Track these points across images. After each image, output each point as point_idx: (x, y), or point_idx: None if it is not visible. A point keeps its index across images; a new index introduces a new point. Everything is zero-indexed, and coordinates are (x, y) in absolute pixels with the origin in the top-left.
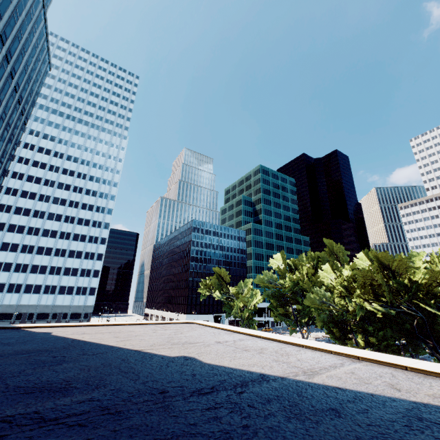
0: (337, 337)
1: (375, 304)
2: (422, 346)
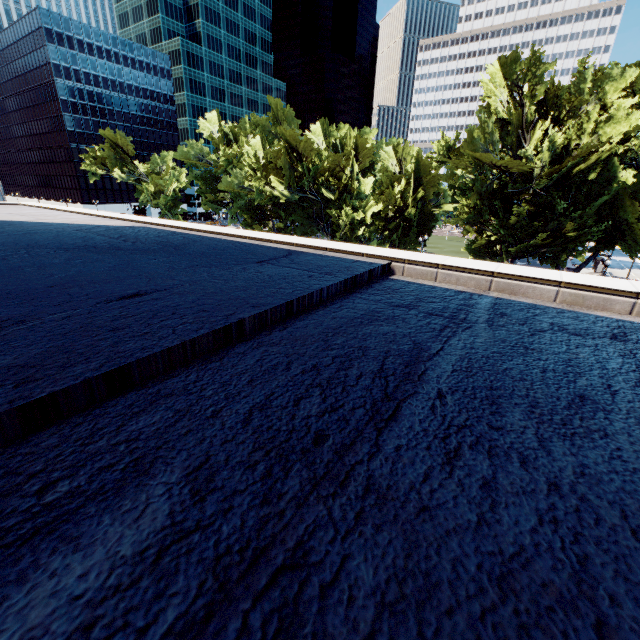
0: (250, 223)
1: (284, 190)
2: (317, 227)
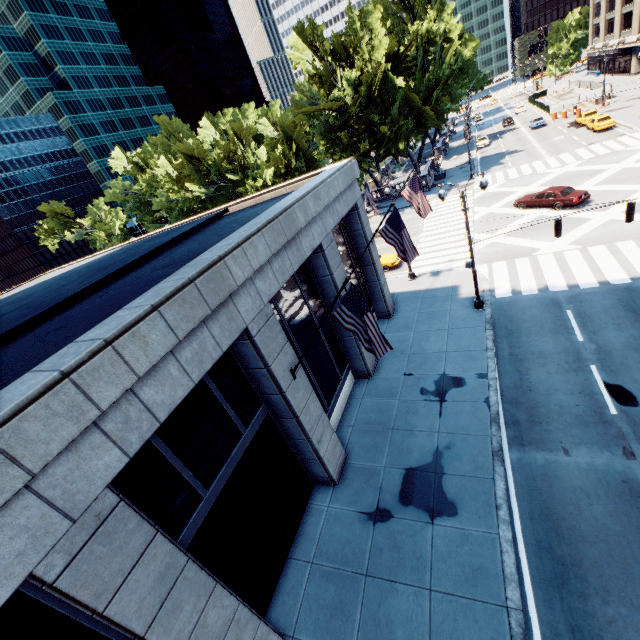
0: None
1: (201, 189)
2: None
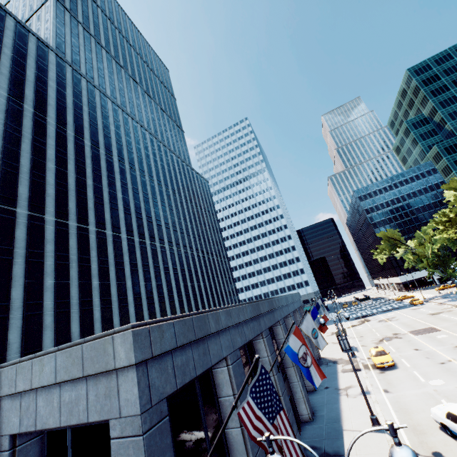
0: None
1: None
2: None
